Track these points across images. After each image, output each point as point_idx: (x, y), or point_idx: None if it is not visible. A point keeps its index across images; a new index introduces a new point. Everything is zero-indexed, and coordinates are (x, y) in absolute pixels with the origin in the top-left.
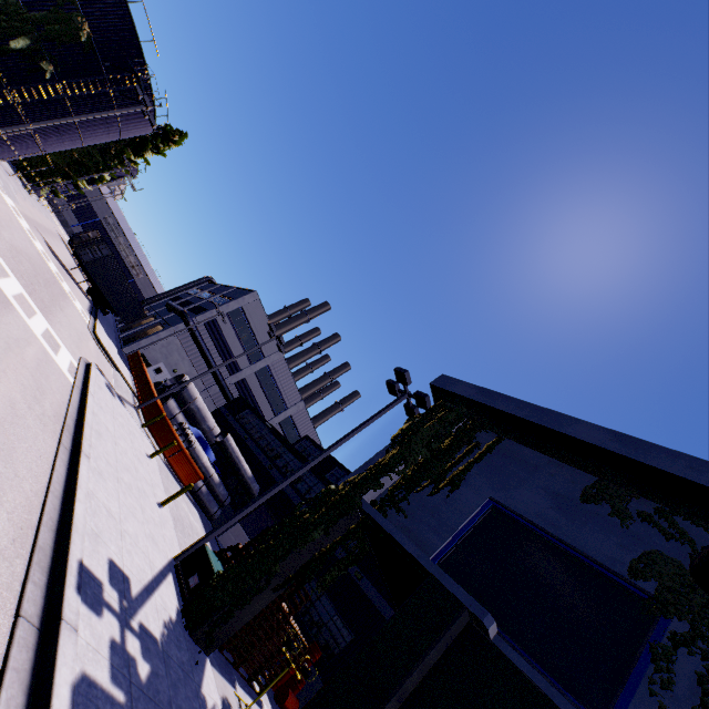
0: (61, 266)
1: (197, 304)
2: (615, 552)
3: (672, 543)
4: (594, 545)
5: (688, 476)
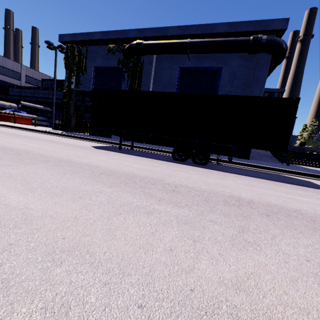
0: None
1: None
2: (115, 62)
3: (121, 53)
4: (112, 64)
5: (115, 37)
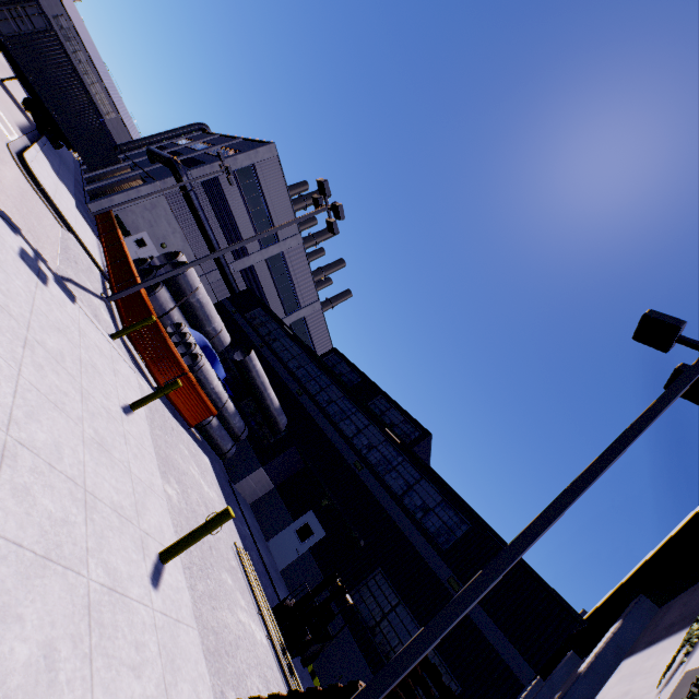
0: None
1: (190, 155)
2: None
3: None
4: None
5: None
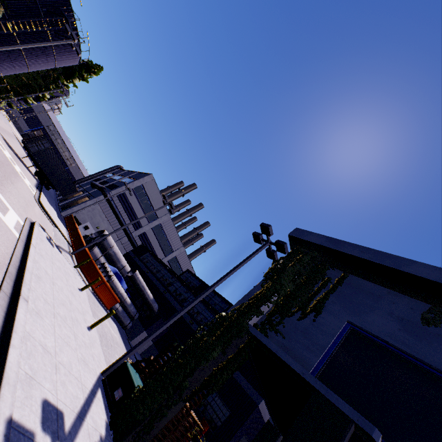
0: (14, 155)
1: (112, 183)
2: None
3: None
4: None
5: None
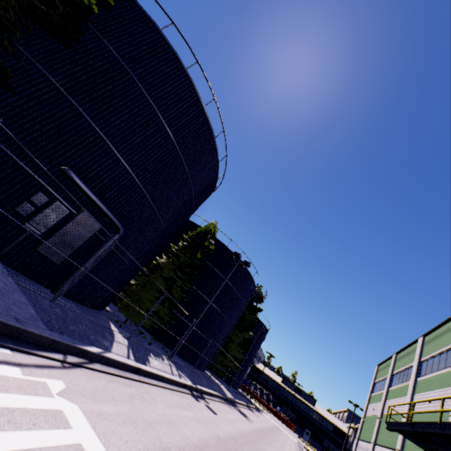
0: None
1: None
2: None
3: None
4: None
5: None
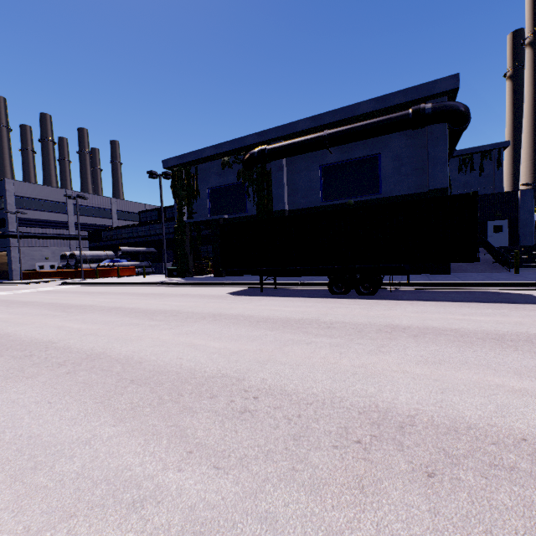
0: None
1: None
2: (234, 178)
3: (240, 165)
4: (230, 180)
5: (230, 149)
